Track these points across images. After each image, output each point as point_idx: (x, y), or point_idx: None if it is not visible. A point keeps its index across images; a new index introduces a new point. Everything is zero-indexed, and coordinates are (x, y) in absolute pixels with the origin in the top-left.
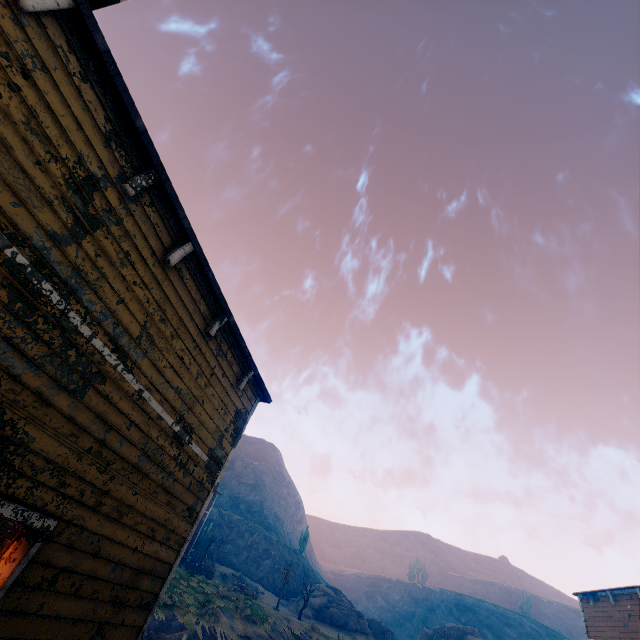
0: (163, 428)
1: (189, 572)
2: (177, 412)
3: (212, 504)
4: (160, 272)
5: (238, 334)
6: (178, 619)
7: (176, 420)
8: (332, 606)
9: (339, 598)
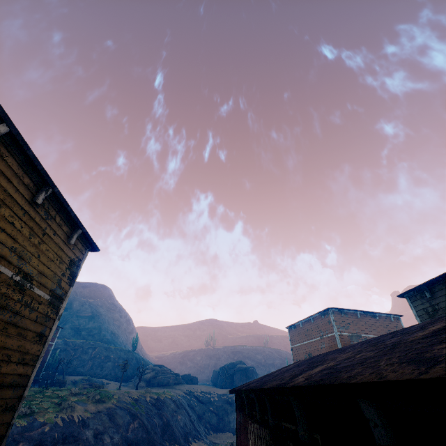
0: (4, 280)
1: (43, 388)
2: (15, 266)
3: (56, 336)
4: None
5: (64, 201)
6: (39, 420)
7: (15, 272)
8: (158, 375)
9: (163, 369)
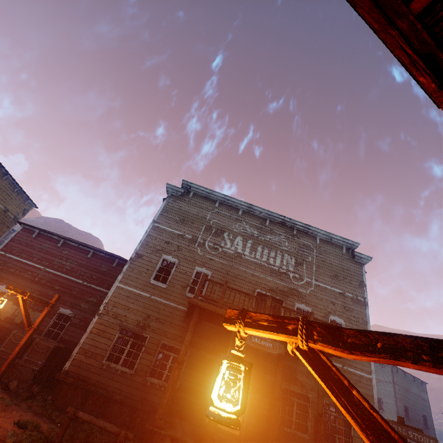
0: (1, 208)
1: None
2: (5, 206)
3: None
4: (1, 180)
5: (24, 191)
6: None
7: (4, 207)
8: None
9: None
